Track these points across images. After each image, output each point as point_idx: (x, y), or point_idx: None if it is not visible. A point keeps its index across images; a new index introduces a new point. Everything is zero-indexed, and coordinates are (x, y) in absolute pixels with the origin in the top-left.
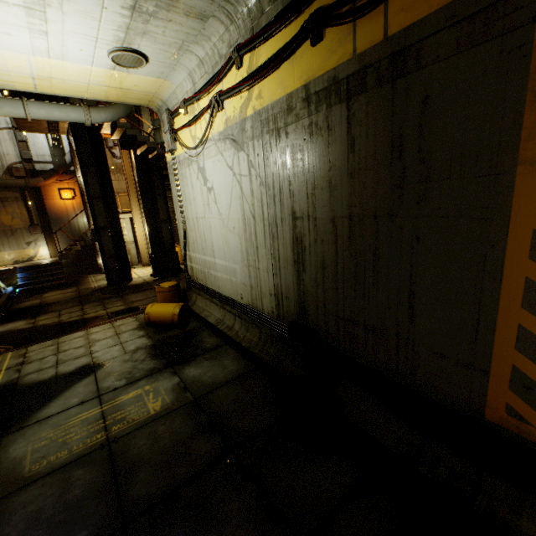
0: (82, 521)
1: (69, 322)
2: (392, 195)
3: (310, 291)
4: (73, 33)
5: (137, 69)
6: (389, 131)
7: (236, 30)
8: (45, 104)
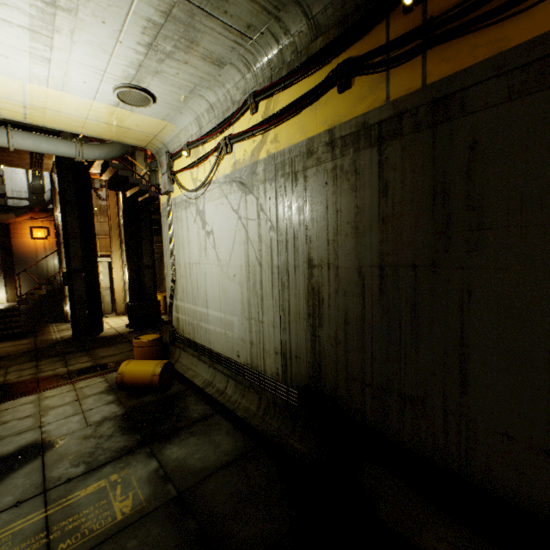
0: None
1: (18, 383)
2: (434, 243)
3: (328, 350)
4: (79, 63)
5: (143, 108)
6: (429, 175)
7: (253, 78)
8: (33, 135)
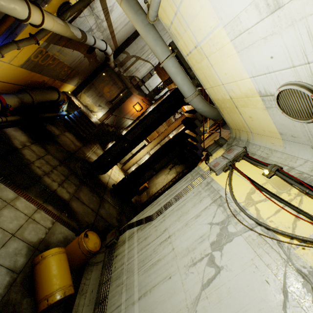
0: None
1: (30, 171)
2: None
3: None
4: (306, 31)
5: (286, 115)
6: None
7: None
8: (180, 67)
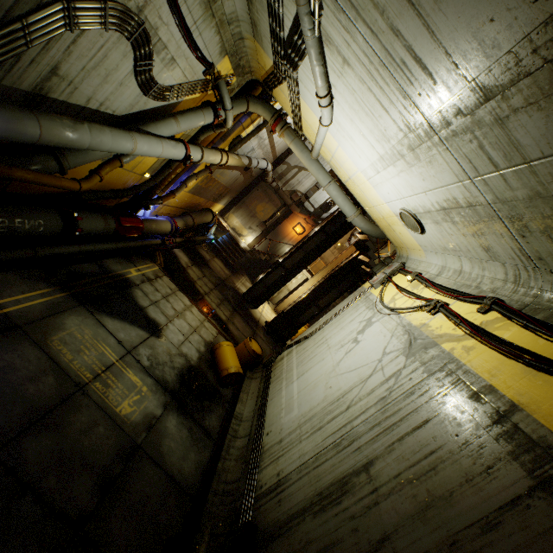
0: (2, 410)
1: (196, 288)
2: None
3: (295, 538)
4: (393, 184)
5: (410, 230)
6: None
7: (512, 289)
8: (341, 191)
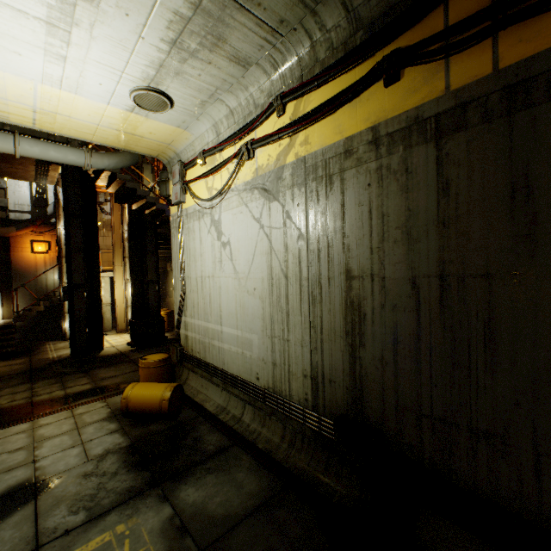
0: None
1: (10, 408)
2: (515, 248)
3: (371, 373)
4: (96, 62)
5: (159, 113)
6: (505, 170)
7: (280, 80)
8: (41, 142)
